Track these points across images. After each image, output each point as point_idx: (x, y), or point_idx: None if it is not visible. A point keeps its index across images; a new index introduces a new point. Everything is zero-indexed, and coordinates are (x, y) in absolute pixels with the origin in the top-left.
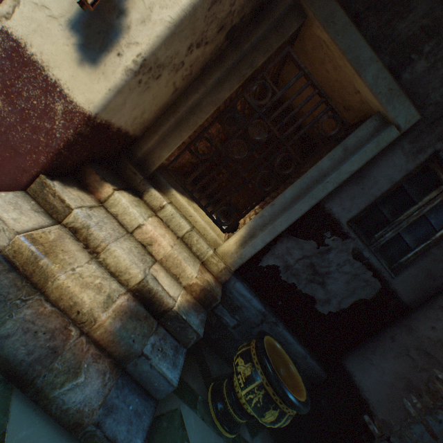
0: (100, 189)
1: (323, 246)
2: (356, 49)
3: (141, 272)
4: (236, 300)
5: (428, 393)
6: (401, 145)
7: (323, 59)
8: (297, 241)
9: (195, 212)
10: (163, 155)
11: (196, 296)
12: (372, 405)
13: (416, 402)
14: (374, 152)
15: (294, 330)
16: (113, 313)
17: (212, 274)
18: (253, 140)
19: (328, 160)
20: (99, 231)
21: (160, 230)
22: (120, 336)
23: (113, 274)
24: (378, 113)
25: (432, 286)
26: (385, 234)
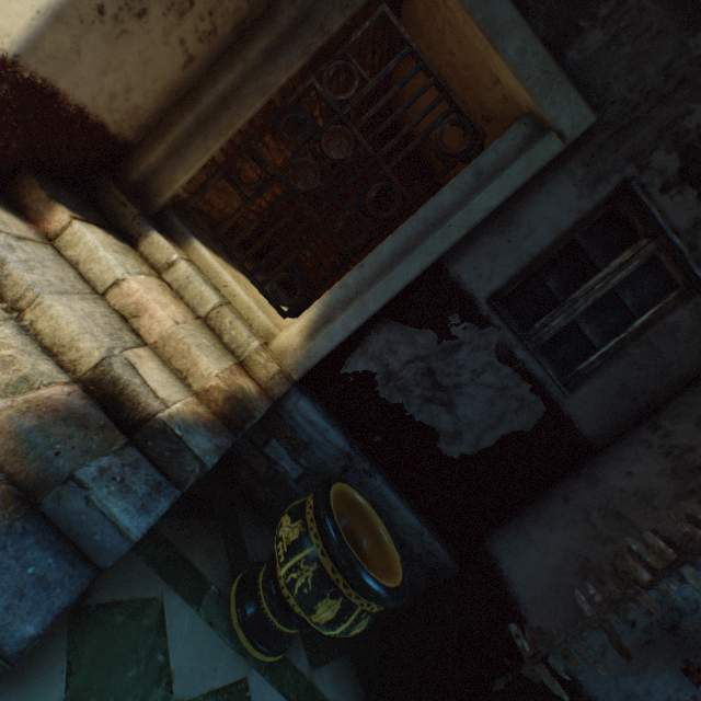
0: (47, 215)
1: (449, 339)
2: (488, 5)
3: (101, 349)
4: (301, 430)
5: (613, 577)
6: (569, 168)
7: (443, 31)
8: (404, 331)
9: (234, 280)
10: (177, 178)
11: (217, 410)
12: (525, 607)
13: (594, 593)
14: (525, 177)
15: (404, 488)
16: (24, 404)
17: (258, 383)
18: (331, 159)
19: (451, 190)
20: (24, 271)
21: (159, 296)
22: (28, 442)
23: (49, 351)
24: (530, 113)
25: (630, 409)
26: (552, 322)
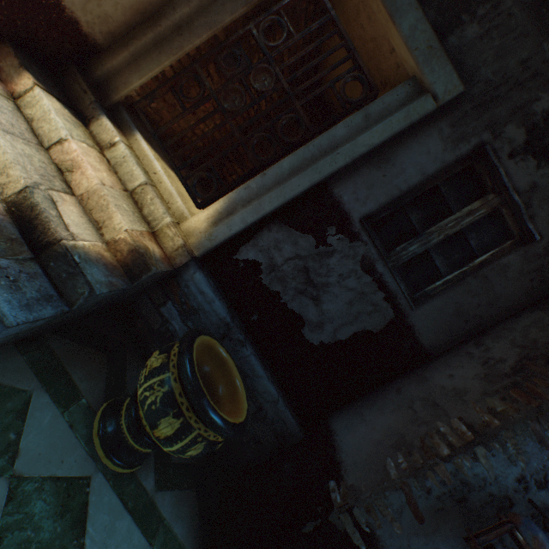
0: (16, 79)
1: (325, 246)
2: None
3: (28, 180)
4: (193, 298)
5: (420, 450)
6: (439, 126)
7: (358, 9)
8: (290, 233)
9: (163, 171)
10: (132, 81)
11: (121, 259)
12: (345, 469)
13: (402, 462)
14: (402, 125)
15: (270, 363)
16: None
17: (165, 252)
18: (256, 90)
19: (344, 127)
20: None
21: (95, 162)
22: None
23: None
24: (414, 77)
25: (462, 328)
26: (409, 248)
